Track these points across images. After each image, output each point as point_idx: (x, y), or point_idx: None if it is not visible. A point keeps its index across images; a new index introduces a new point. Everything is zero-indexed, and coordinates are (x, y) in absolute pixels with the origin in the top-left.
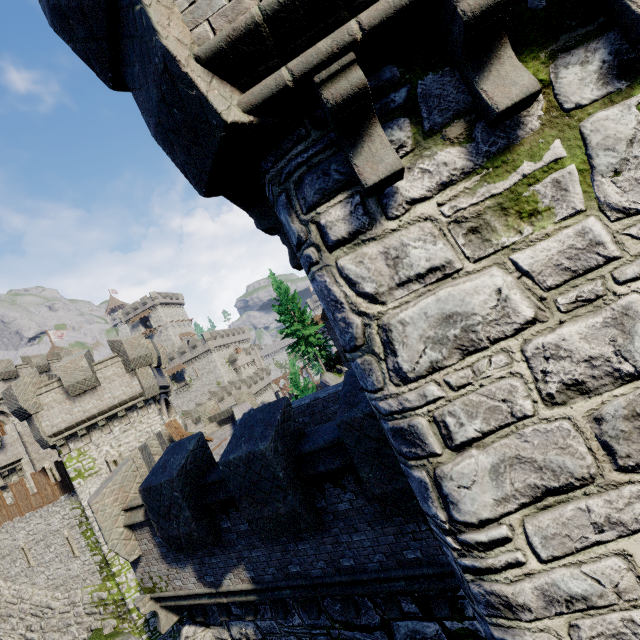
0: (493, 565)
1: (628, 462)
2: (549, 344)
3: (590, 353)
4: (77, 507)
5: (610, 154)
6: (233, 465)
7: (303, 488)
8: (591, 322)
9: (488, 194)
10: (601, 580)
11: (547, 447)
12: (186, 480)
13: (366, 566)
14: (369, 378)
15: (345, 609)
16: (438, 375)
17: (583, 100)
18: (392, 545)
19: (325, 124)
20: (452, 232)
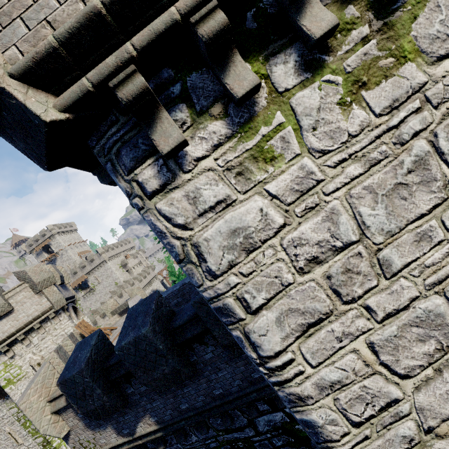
0: (287, 377)
1: (348, 298)
2: (295, 238)
3: (318, 239)
4: (13, 407)
5: (309, 118)
6: (125, 349)
7: (179, 351)
8: (315, 220)
9: (244, 149)
10: (346, 369)
11: (305, 299)
12: (93, 367)
13: (230, 390)
14: (193, 279)
15: (224, 421)
16: (234, 269)
17: (288, 86)
18: (244, 372)
19: (128, 111)
20: (227, 176)
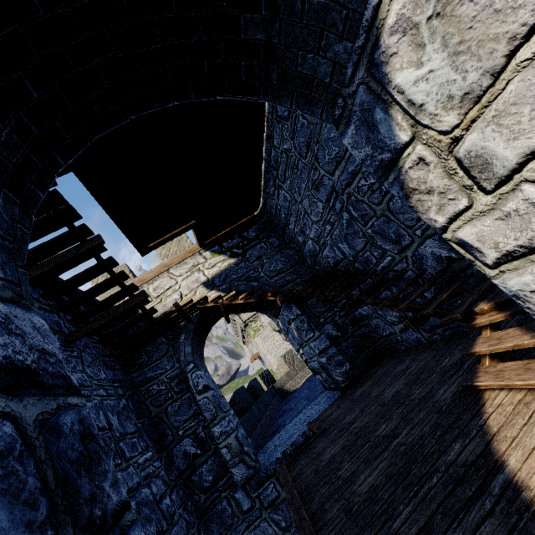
0: None
1: None
2: None
3: None
4: None
5: None
6: None
7: None
8: None
9: None
10: None
11: None
12: None
13: None
14: None
15: None
16: None
17: None
18: None
19: None
20: None
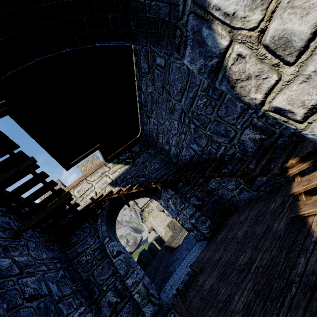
0: None
1: None
2: None
3: None
4: None
5: None
6: None
7: None
8: None
9: None
10: None
11: None
12: None
13: None
14: None
15: None
16: None
17: None
18: None
19: None
20: None
